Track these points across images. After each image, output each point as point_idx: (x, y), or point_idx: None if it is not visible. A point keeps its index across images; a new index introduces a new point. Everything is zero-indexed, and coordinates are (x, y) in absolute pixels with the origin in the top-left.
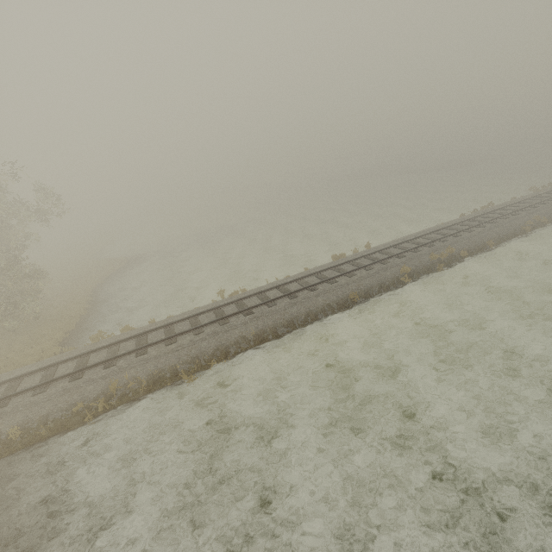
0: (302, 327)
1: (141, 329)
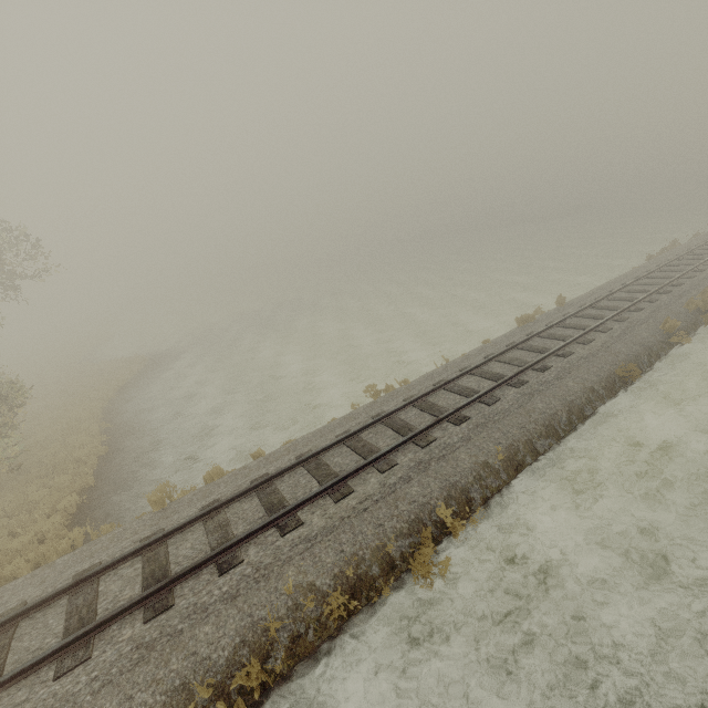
0: (569, 434)
1: (249, 470)
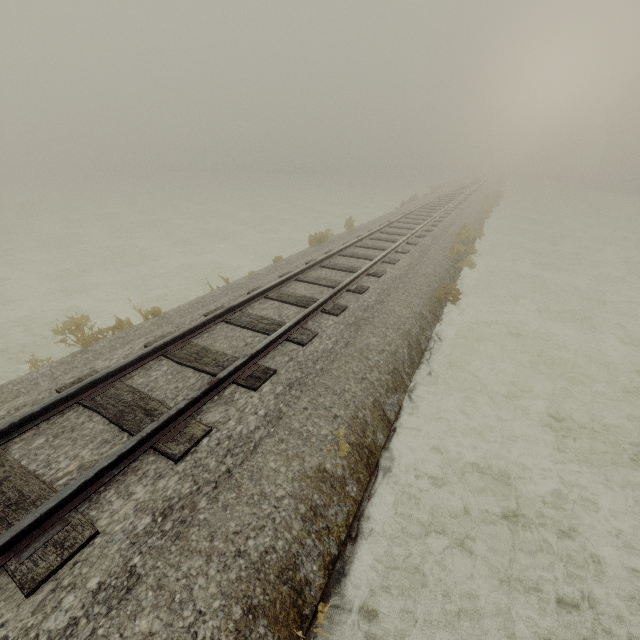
0: (413, 380)
1: None
